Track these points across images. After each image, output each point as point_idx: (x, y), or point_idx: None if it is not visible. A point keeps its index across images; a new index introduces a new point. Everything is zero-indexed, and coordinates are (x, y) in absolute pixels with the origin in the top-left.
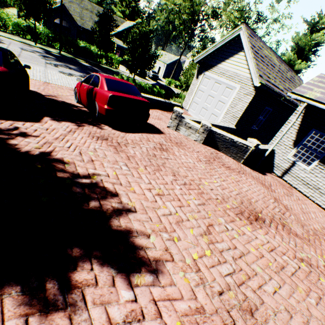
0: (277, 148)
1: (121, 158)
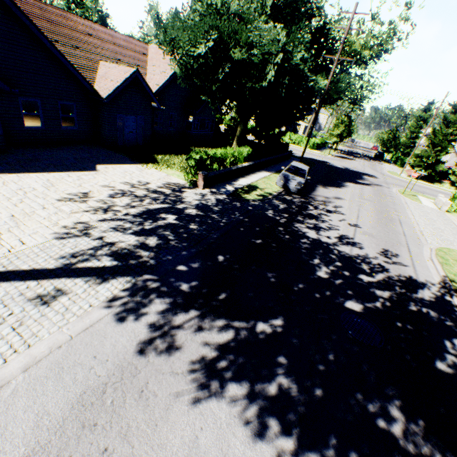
0: None
1: None
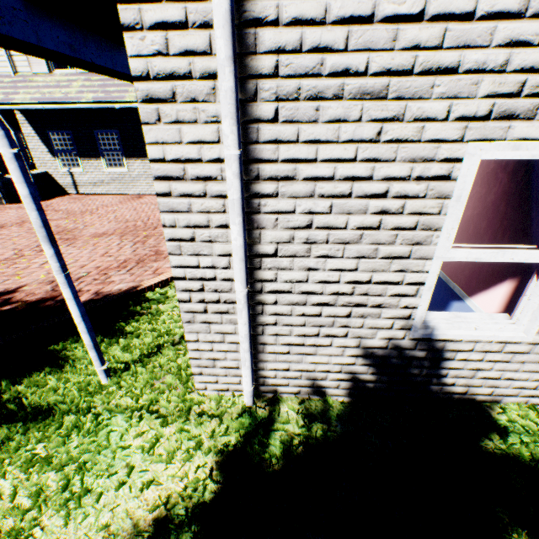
0: (47, 168)
1: None
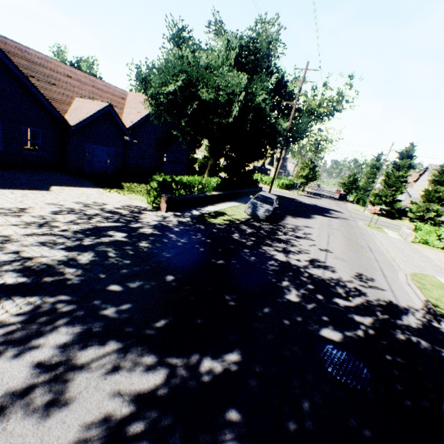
0: None
1: None
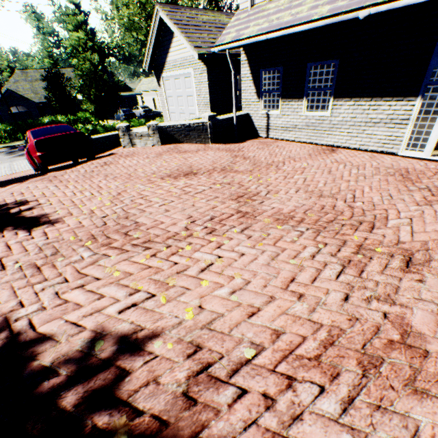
0: (249, 110)
1: (53, 184)
